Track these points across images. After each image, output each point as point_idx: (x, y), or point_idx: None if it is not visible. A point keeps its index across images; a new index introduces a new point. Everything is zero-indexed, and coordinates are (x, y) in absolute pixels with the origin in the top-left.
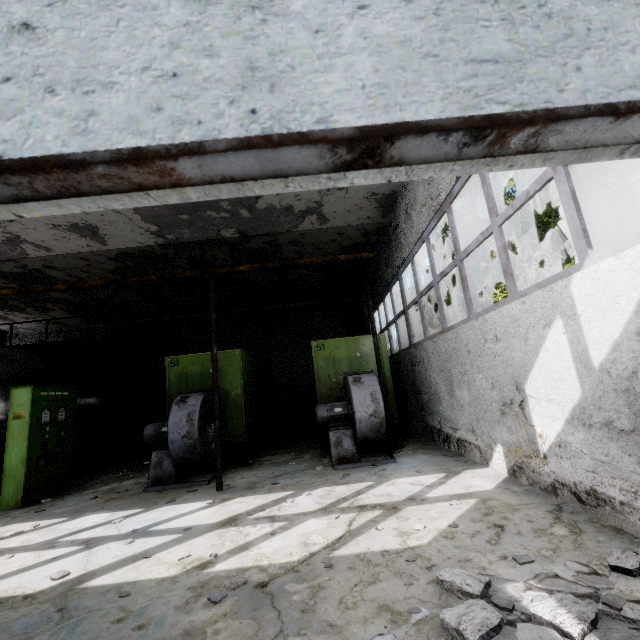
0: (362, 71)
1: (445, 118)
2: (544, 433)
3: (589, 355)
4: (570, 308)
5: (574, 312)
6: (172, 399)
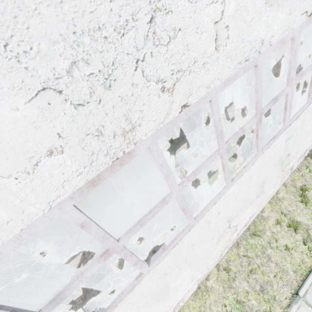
0: None
1: None
2: None
3: (308, 51)
4: (308, 41)
5: (309, 42)
6: None
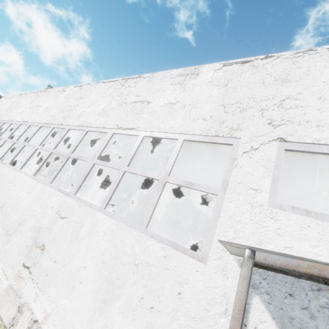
0: None
1: None
2: None
3: None
4: None
5: None
6: None
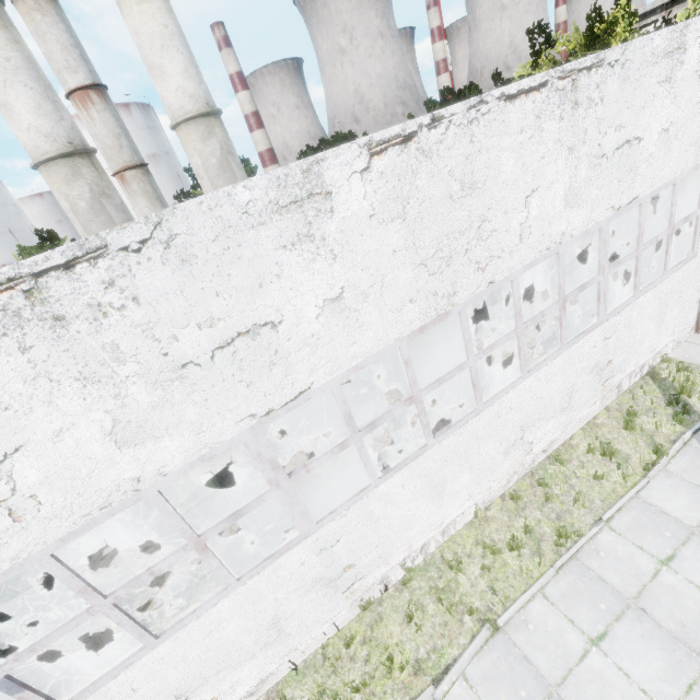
0: None
1: None
2: None
3: None
4: None
5: None
6: None
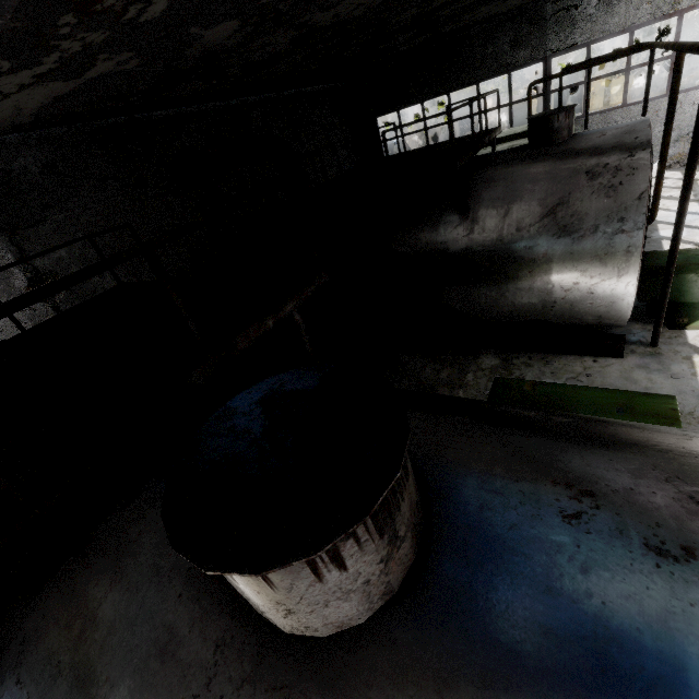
0: None
1: None
2: None
3: None
4: None
5: None
6: None
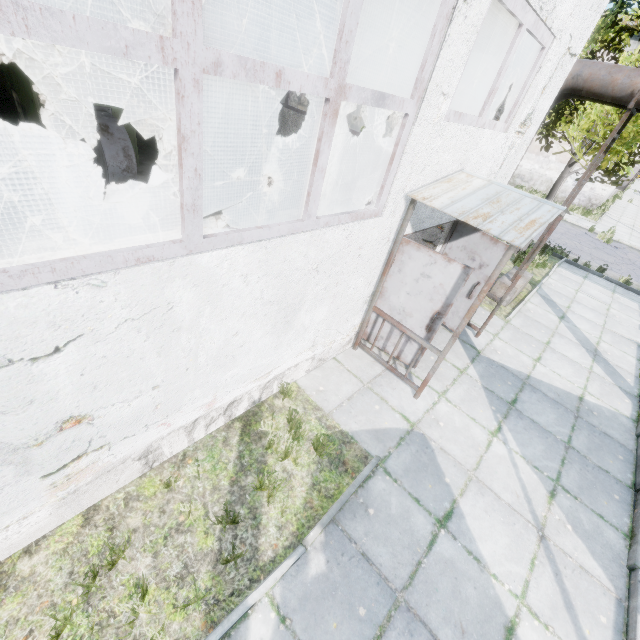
0: (446, 216)
1: (446, 222)
2: (356, 203)
3: None
4: None
5: None
6: (46, 110)
